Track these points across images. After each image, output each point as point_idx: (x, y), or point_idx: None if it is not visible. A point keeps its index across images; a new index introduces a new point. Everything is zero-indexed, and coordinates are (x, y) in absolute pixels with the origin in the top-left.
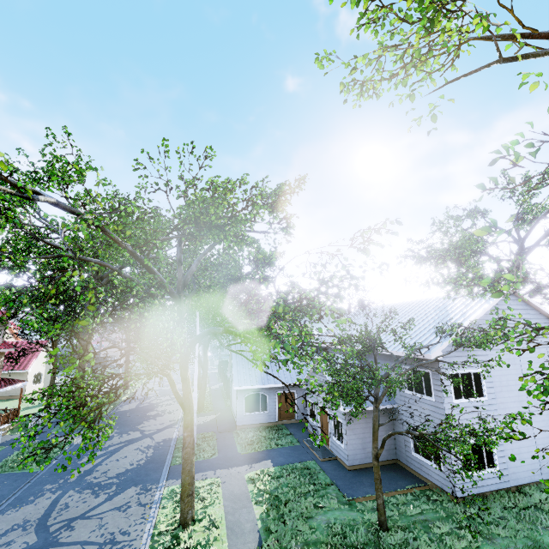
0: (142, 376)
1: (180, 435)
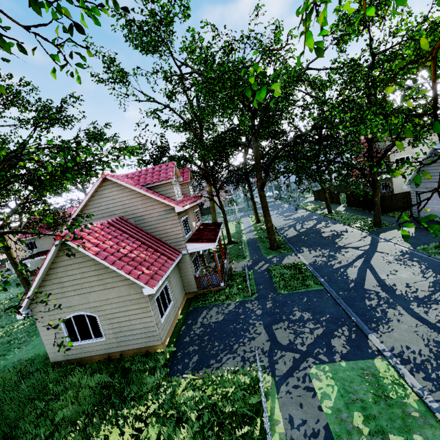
0: (251, 214)
1: (410, 247)
